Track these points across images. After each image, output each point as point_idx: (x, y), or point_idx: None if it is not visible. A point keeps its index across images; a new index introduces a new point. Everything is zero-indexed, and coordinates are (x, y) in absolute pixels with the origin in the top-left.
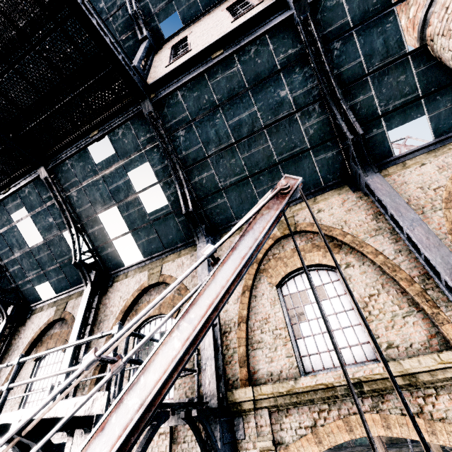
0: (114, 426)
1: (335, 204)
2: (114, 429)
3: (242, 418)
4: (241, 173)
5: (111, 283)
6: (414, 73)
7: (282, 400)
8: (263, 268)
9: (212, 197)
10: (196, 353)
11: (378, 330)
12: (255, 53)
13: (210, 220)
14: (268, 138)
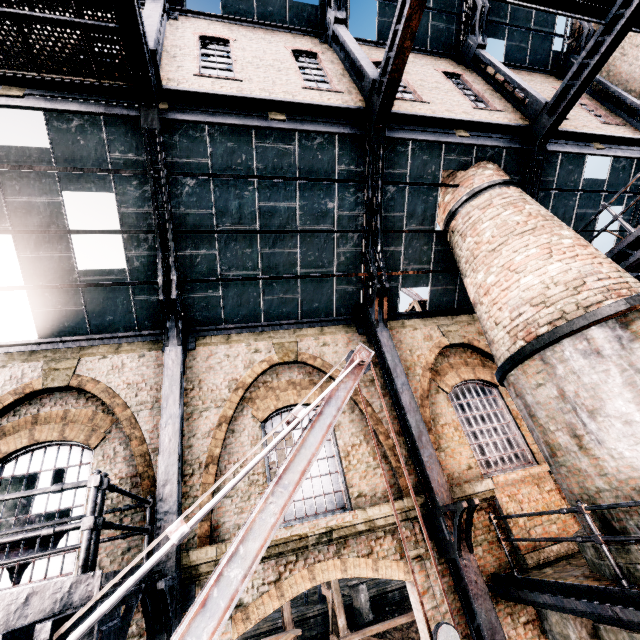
0: (217, 600)
1: (340, 342)
2: (219, 602)
3: (195, 584)
4: (252, 269)
5: None
6: (434, 249)
7: None
8: (249, 397)
9: (203, 284)
10: (151, 506)
11: (354, 479)
12: (319, 145)
13: (188, 313)
14: (299, 244)
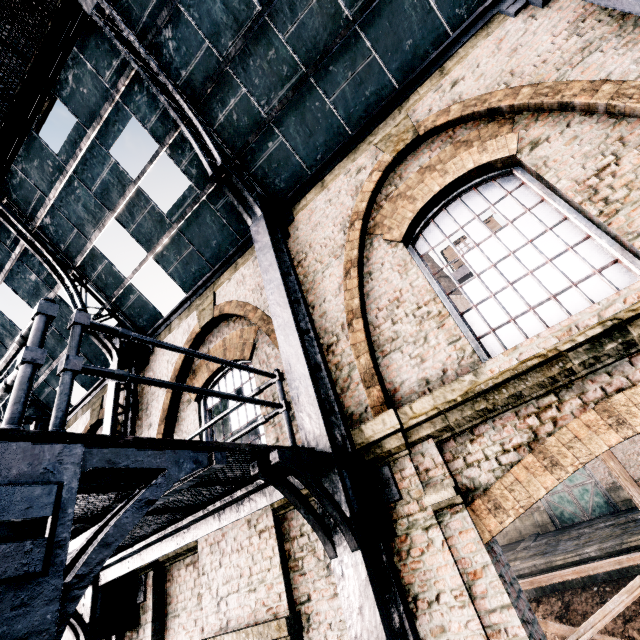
0: None
1: (482, 56)
2: None
3: (388, 467)
4: (292, 74)
5: (151, 348)
6: None
7: (458, 414)
8: (372, 225)
9: (258, 143)
10: (277, 379)
11: (636, 222)
12: None
13: (268, 189)
14: None
